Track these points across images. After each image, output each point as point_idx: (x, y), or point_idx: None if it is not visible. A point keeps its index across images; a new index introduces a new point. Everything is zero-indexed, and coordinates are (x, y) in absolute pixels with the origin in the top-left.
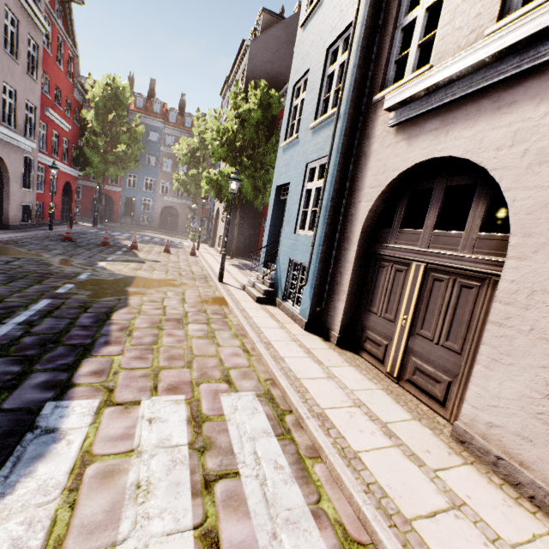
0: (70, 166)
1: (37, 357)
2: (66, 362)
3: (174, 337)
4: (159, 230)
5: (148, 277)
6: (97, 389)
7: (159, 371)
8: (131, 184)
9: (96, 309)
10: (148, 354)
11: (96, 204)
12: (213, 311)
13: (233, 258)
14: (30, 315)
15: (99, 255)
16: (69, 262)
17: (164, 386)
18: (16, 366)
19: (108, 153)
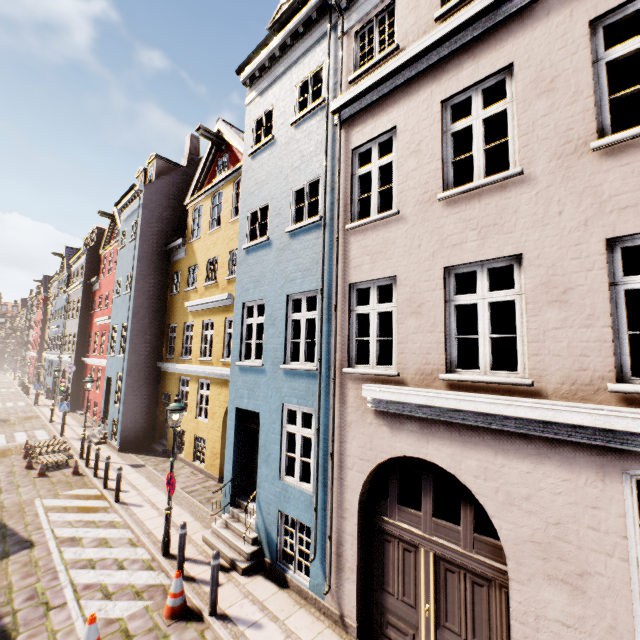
0: None
1: None
2: None
3: None
4: None
5: None
6: None
7: None
8: None
9: None
10: None
11: None
12: (7, 378)
13: None
14: None
15: None
16: None
17: None
18: None
19: None
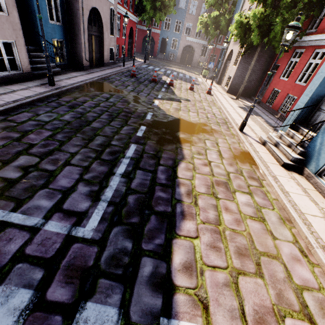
0: (133, 14)
1: (140, 228)
2: (161, 242)
3: (231, 214)
4: (180, 65)
5: (187, 120)
6: (193, 301)
7: (237, 277)
8: (166, 26)
9: (164, 160)
10: (219, 242)
11: (146, 45)
12: (248, 174)
13: (238, 99)
14: (127, 164)
15: (153, 92)
16: (138, 100)
17: (250, 312)
18: (129, 241)
19: (156, 0)
